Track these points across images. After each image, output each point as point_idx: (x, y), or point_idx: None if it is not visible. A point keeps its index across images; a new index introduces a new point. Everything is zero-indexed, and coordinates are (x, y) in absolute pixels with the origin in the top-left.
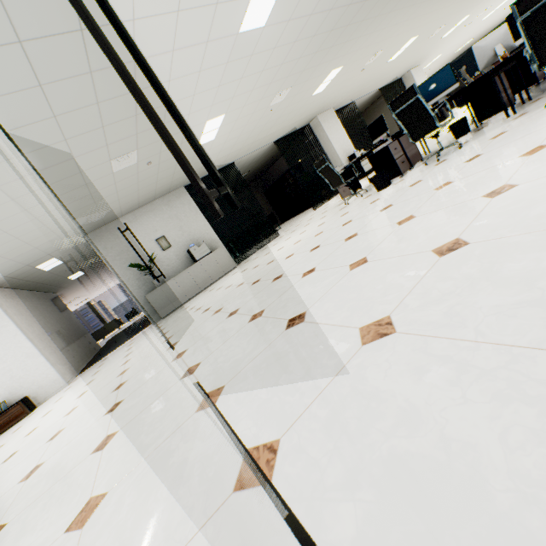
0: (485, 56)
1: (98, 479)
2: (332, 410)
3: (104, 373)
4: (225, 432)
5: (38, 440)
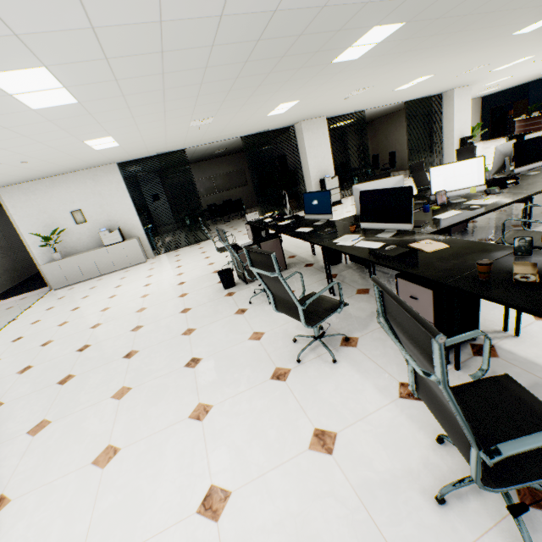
0: None
1: None
2: None
3: None
4: None
5: None
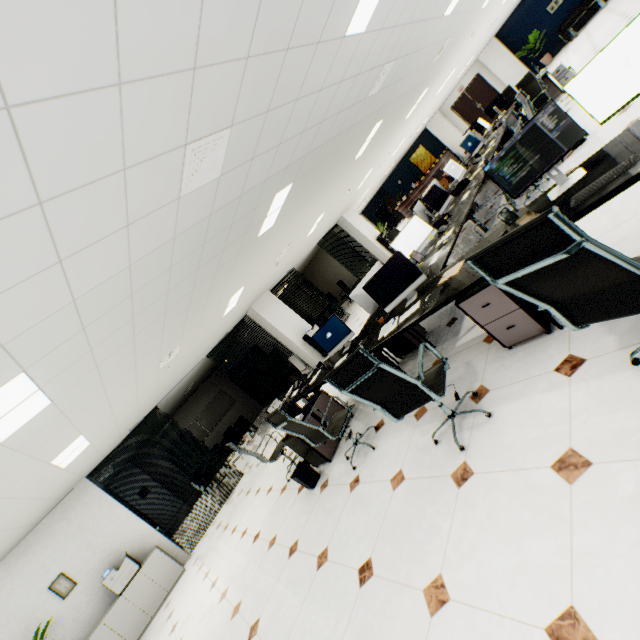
0: (368, 301)
1: None
2: None
3: None
4: None
5: None
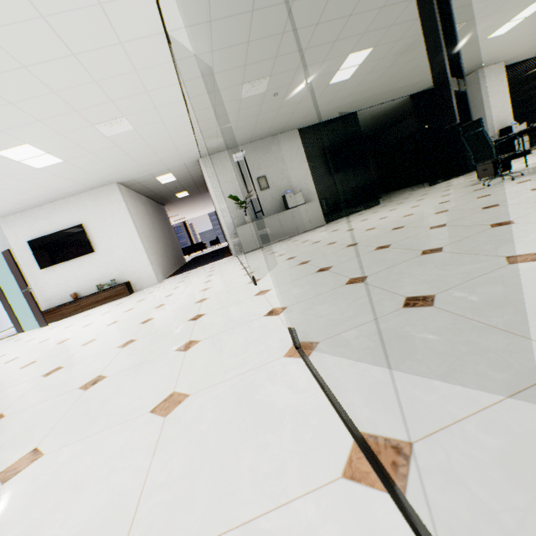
0: None
1: (181, 377)
2: (511, 446)
3: (188, 284)
4: (324, 395)
5: (134, 319)
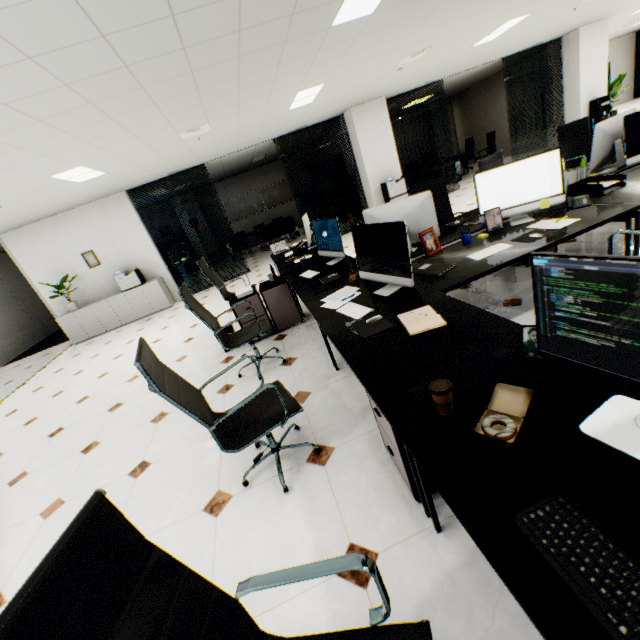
0: None
1: None
2: None
3: None
4: None
5: None
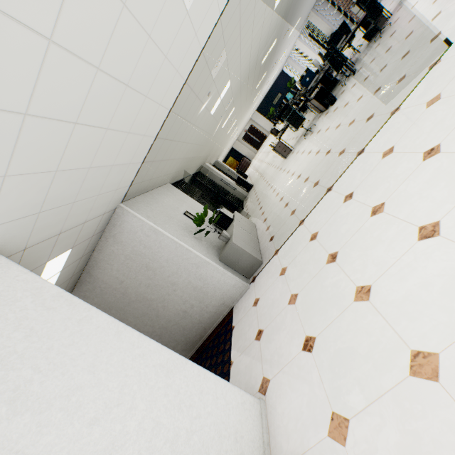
0: (318, 67)
1: None
2: None
3: (374, 192)
4: None
5: None
